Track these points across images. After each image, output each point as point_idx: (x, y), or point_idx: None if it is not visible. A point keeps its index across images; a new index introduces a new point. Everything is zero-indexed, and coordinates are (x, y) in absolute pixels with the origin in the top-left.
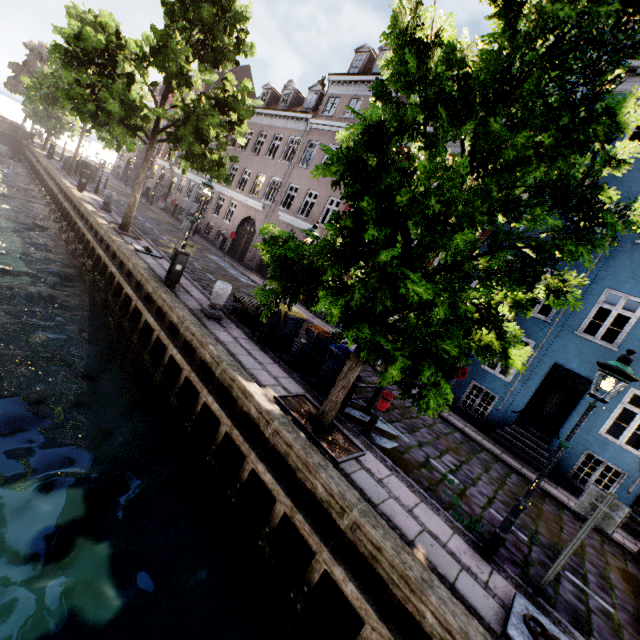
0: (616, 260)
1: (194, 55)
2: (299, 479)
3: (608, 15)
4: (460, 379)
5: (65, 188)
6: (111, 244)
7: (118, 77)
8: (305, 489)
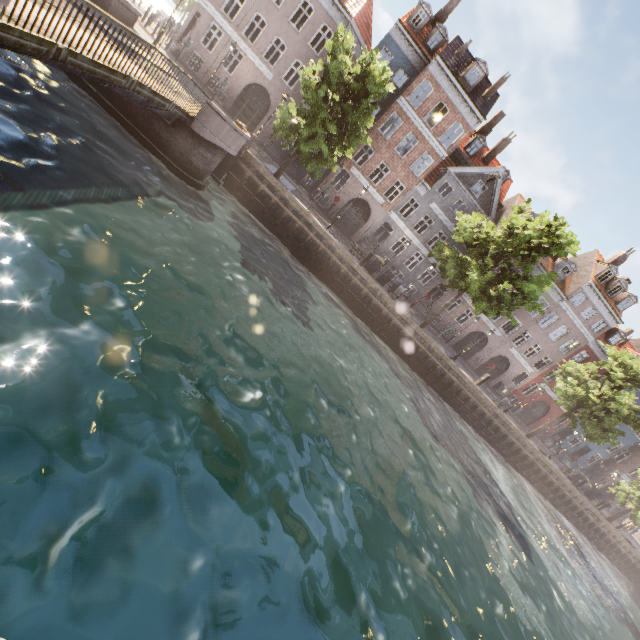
0: (619, 426)
1: (625, 387)
2: (616, 537)
3: None
4: (558, 444)
5: (474, 389)
6: (548, 466)
7: (609, 411)
8: (616, 538)
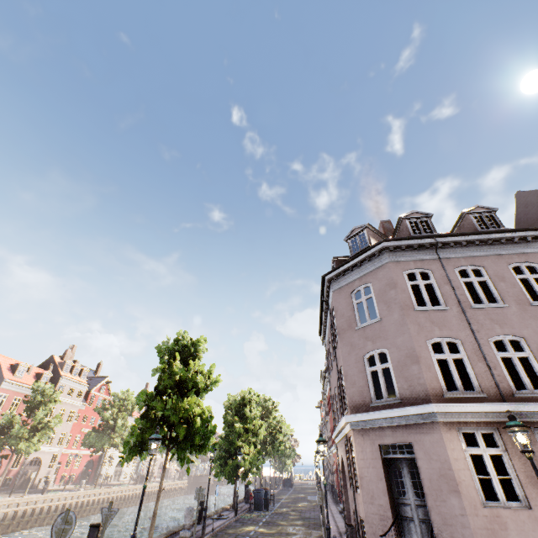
0: None
1: (262, 419)
2: None
3: (232, 404)
4: None
5: None
6: None
7: None
8: None
